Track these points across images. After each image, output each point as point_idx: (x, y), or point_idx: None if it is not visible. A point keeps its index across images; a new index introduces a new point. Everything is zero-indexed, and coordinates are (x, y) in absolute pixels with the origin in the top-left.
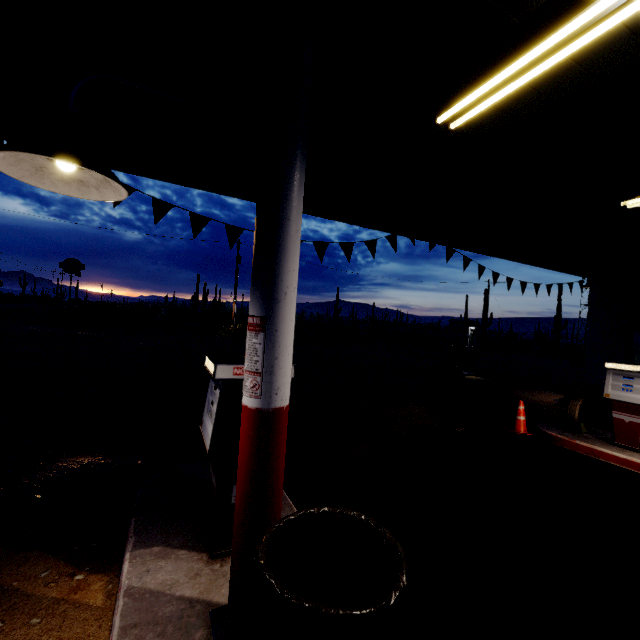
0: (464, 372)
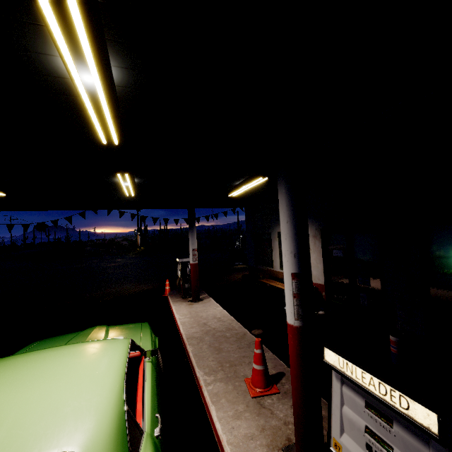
0: (237, 263)
